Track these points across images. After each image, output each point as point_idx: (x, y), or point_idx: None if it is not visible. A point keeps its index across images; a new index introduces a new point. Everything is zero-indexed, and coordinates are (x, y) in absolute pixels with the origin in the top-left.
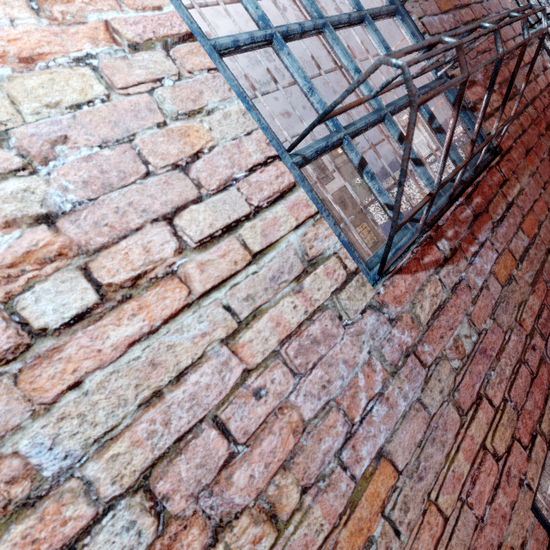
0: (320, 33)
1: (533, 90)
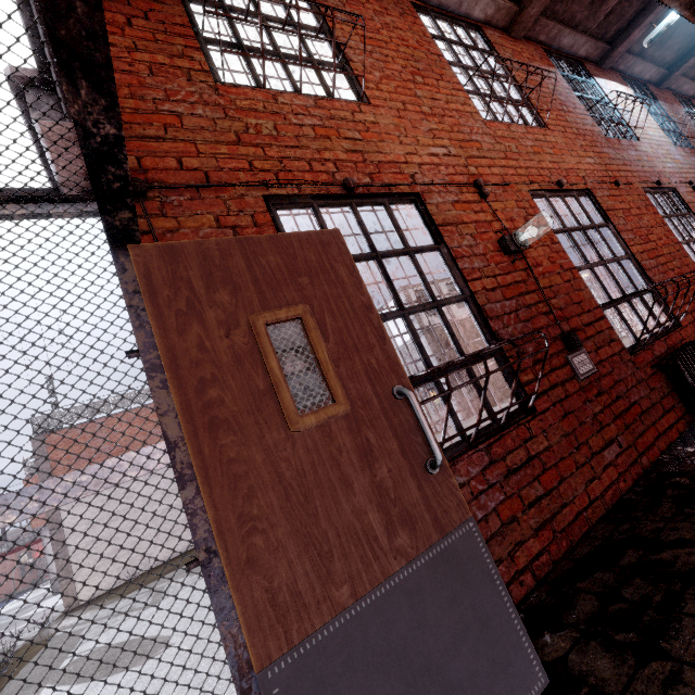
0: (656, 116)
1: None
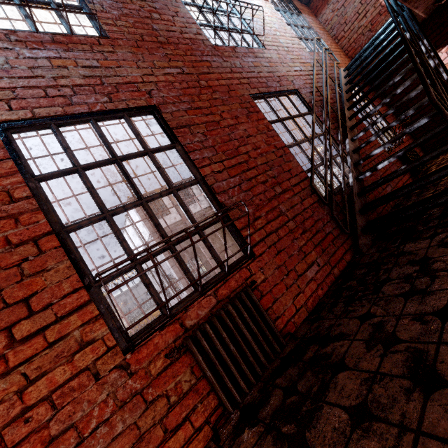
0: None
1: (173, 35)
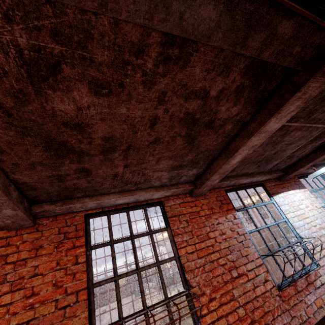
0: None
1: None
